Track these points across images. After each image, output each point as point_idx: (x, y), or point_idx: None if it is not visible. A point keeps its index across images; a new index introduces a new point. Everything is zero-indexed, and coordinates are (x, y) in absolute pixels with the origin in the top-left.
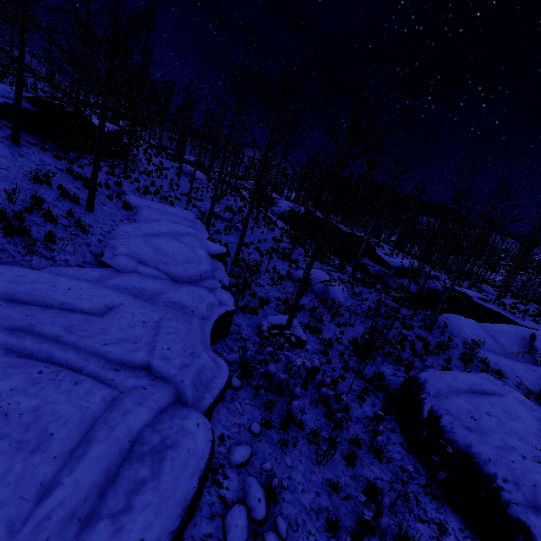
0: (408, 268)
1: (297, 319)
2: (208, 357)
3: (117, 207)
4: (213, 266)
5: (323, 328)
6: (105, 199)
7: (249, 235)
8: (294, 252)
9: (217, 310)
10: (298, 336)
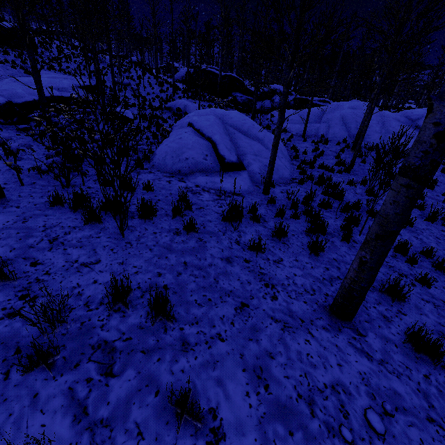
0: (267, 91)
1: (147, 121)
2: (22, 91)
3: (19, 72)
4: (75, 90)
5: (166, 124)
6: (10, 68)
7: (142, 92)
8: (175, 96)
9: (54, 94)
10: (127, 116)
